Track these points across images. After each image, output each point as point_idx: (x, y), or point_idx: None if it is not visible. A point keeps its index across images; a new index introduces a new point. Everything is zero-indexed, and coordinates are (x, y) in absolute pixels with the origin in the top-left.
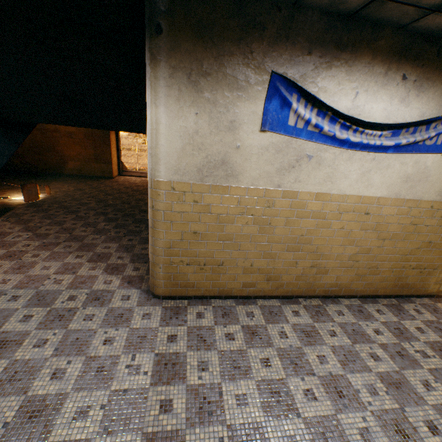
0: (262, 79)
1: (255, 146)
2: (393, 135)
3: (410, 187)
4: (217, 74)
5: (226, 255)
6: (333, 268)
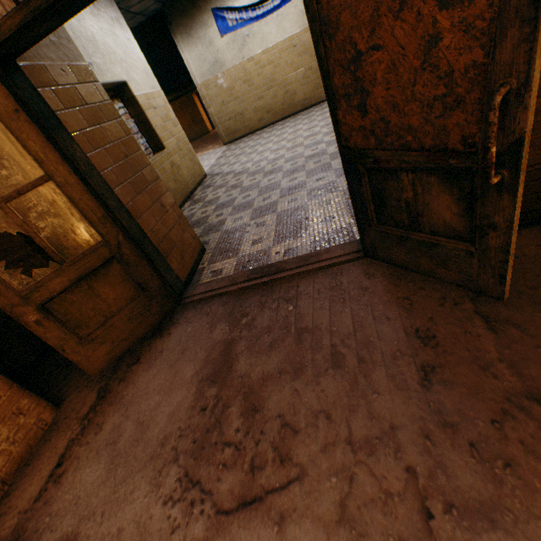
0: (210, 15)
1: (223, 46)
2: None
3: None
4: (195, 26)
5: (241, 108)
6: (298, 90)
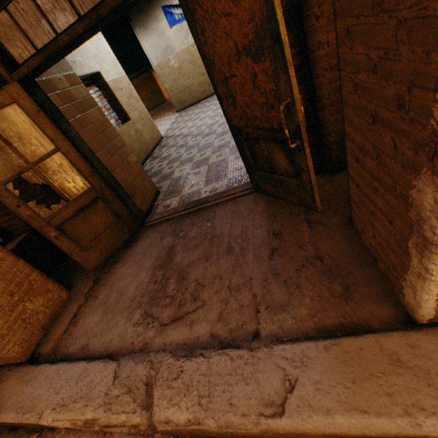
0: (161, 11)
1: (172, 35)
2: None
3: None
4: (149, 21)
5: (189, 83)
6: None
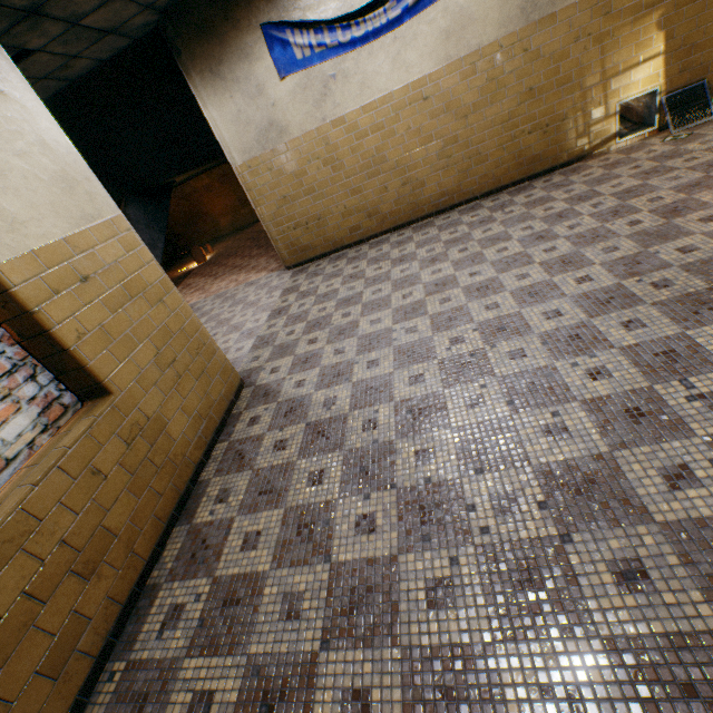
0: (257, 37)
1: (285, 96)
2: (398, 1)
3: (457, 42)
4: (227, 57)
5: (319, 207)
6: (428, 177)
